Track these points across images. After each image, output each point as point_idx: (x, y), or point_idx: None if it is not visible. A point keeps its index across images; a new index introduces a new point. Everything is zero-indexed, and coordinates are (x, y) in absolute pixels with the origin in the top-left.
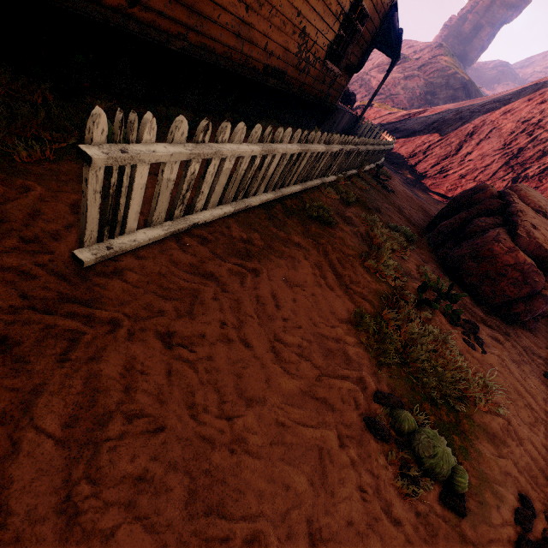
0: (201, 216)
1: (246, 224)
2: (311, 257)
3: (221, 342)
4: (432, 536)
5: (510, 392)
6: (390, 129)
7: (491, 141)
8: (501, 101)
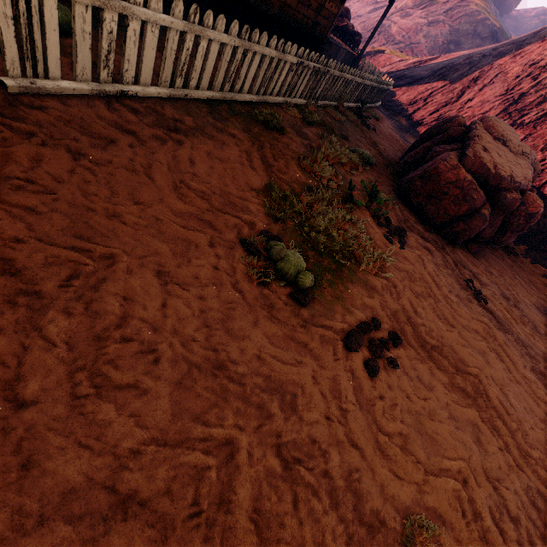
0: (132, 88)
1: (182, 110)
2: (243, 146)
3: (126, 170)
4: (270, 307)
5: (414, 276)
6: (396, 76)
7: (494, 87)
8: (515, 43)
